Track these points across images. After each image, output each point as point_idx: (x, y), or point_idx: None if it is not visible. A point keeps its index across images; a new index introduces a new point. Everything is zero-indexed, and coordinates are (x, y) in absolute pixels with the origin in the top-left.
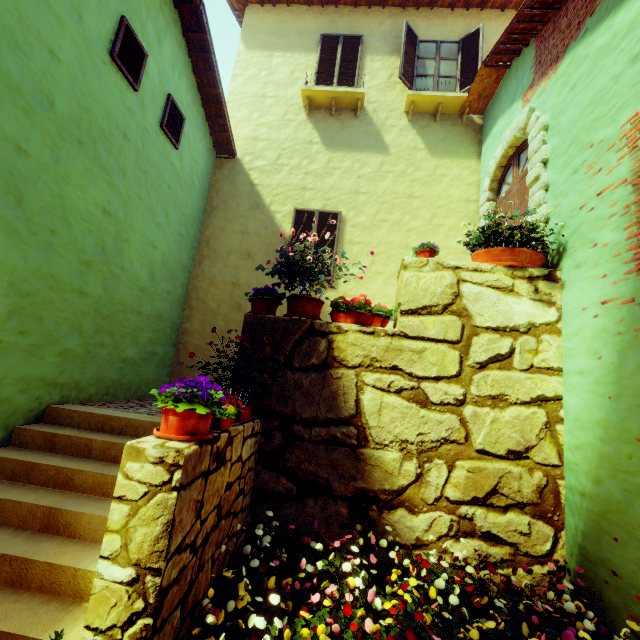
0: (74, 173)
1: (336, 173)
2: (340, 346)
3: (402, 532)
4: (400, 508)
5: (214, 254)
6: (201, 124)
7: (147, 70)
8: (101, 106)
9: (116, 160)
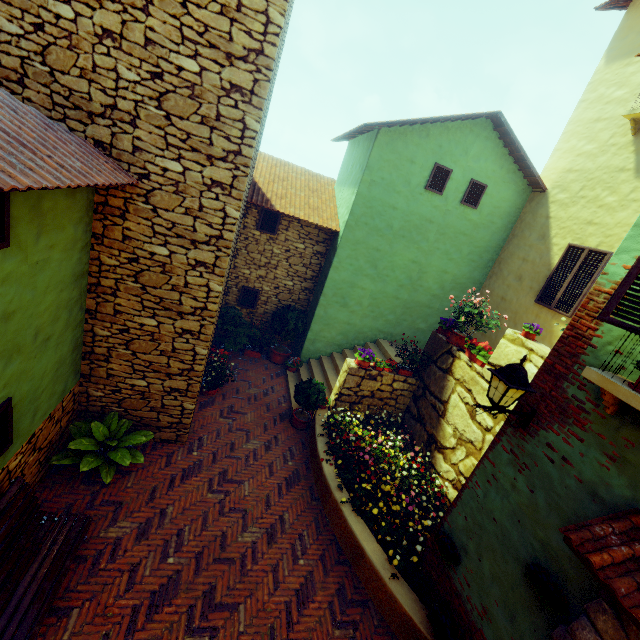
0: (399, 250)
1: (632, 206)
2: (455, 365)
3: (437, 464)
4: (441, 454)
5: (500, 273)
6: (511, 177)
7: (453, 177)
8: (417, 215)
9: (423, 236)
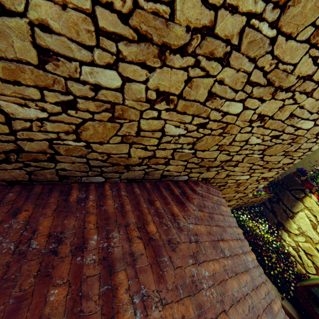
0: None
1: None
2: (306, 199)
3: (283, 236)
4: (286, 233)
5: None
6: None
7: None
8: None
9: None
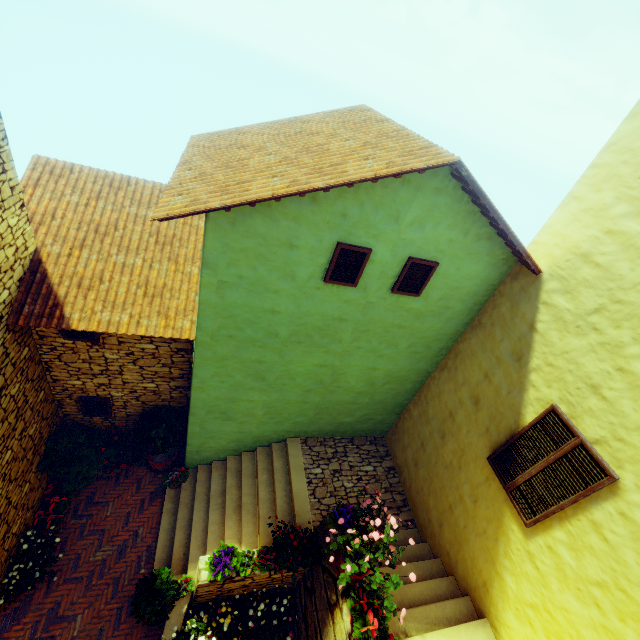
0: (296, 357)
1: None
2: (337, 615)
3: None
4: None
5: (454, 372)
6: (483, 244)
7: (374, 258)
8: (316, 315)
9: (332, 337)
